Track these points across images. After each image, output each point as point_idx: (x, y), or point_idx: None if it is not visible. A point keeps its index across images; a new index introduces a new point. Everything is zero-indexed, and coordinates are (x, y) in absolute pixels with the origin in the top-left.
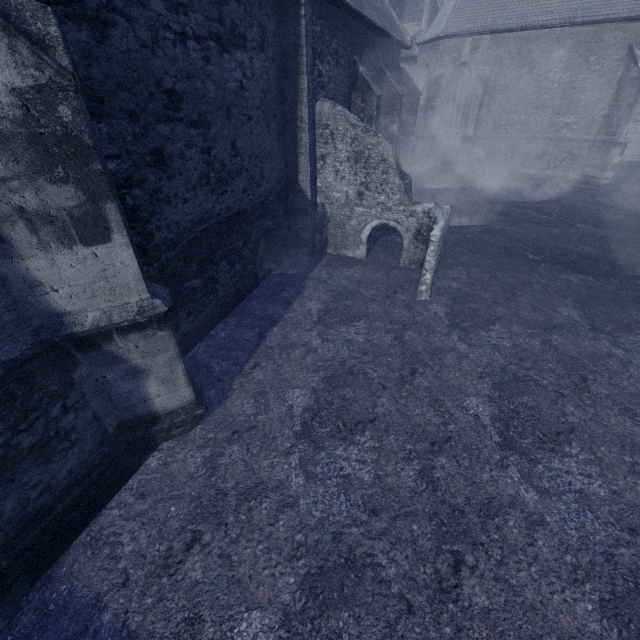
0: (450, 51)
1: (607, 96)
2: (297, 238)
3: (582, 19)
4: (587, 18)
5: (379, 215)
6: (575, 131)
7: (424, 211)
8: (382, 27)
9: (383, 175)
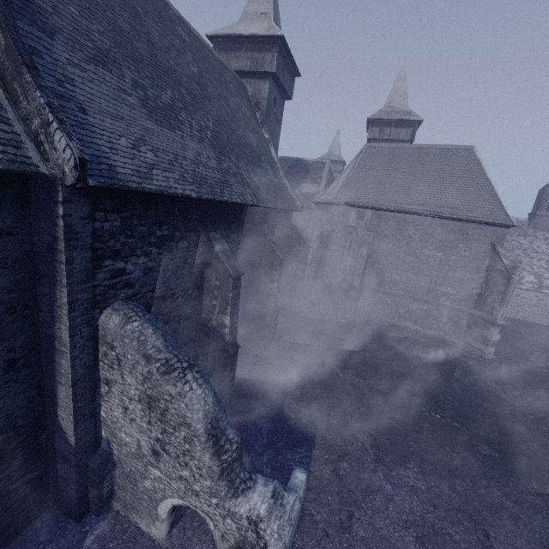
0: (339, 214)
1: (478, 278)
2: (58, 488)
3: (448, 215)
4: (453, 215)
5: (182, 493)
6: (453, 301)
7: (250, 516)
8: (256, 204)
9: (186, 443)
